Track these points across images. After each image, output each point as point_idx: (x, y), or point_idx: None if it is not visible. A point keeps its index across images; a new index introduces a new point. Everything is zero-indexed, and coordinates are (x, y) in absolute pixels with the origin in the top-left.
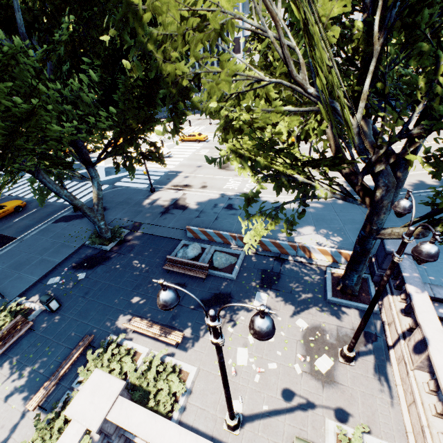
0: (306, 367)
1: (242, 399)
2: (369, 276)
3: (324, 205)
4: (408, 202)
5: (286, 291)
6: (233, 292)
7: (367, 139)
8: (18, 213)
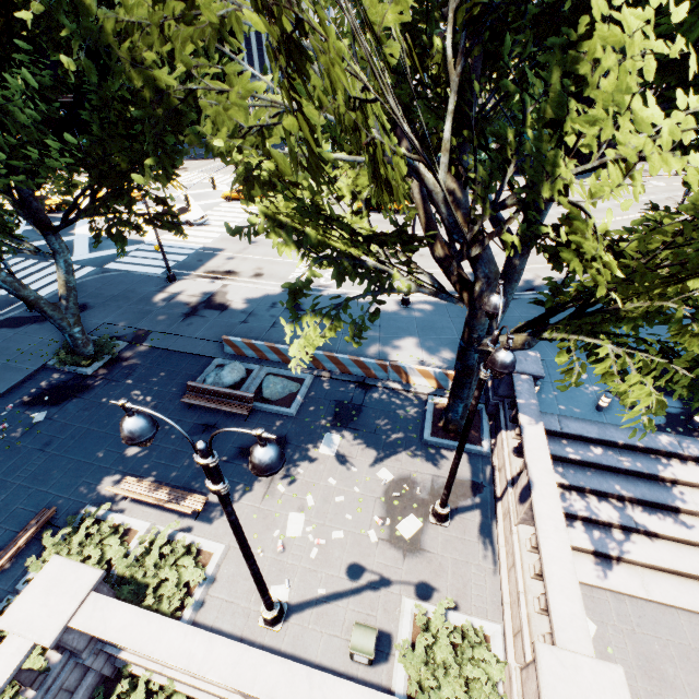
0: (384, 532)
1: (290, 582)
2: (483, 407)
3: (435, 308)
4: (500, 298)
5: (368, 431)
6: (290, 434)
7: (461, 210)
8: None
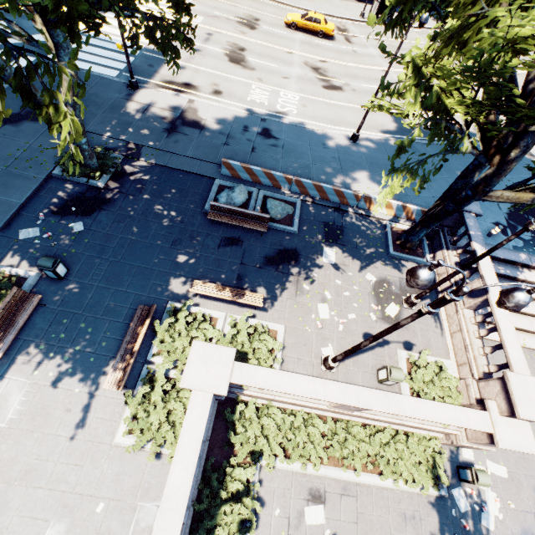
0: (379, 314)
1: (332, 345)
2: None
3: (376, 146)
4: None
5: (352, 246)
6: (299, 248)
7: None
8: None
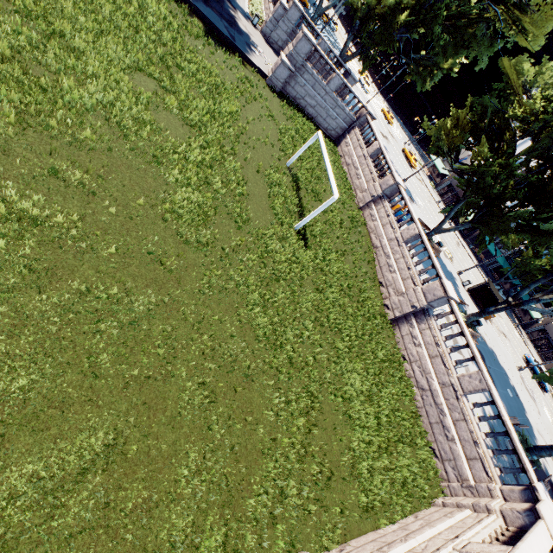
0: None
1: None
2: None
3: None
4: None
5: None
6: None
7: None
8: (302, 5)
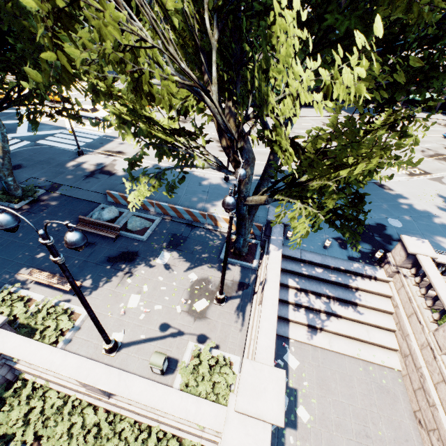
0: (186, 307)
1: (125, 331)
2: (259, 242)
3: None
4: (242, 170)
5: (188, 252)
6: (140, 251)
7: (233, 119)
8: None
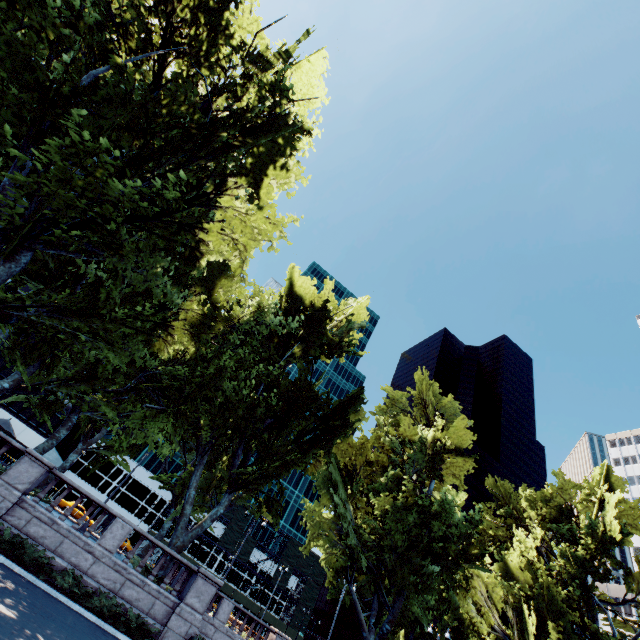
0: None
1: None
2: None
3: None
4: None
5: None
6: None
7: None
8: None
